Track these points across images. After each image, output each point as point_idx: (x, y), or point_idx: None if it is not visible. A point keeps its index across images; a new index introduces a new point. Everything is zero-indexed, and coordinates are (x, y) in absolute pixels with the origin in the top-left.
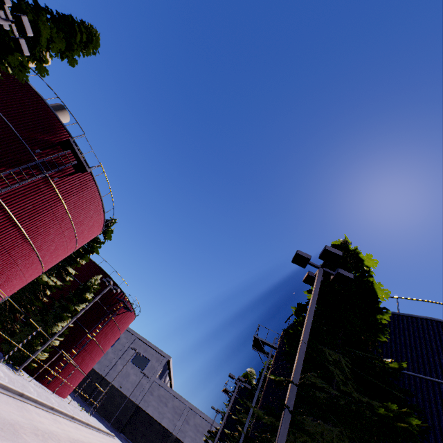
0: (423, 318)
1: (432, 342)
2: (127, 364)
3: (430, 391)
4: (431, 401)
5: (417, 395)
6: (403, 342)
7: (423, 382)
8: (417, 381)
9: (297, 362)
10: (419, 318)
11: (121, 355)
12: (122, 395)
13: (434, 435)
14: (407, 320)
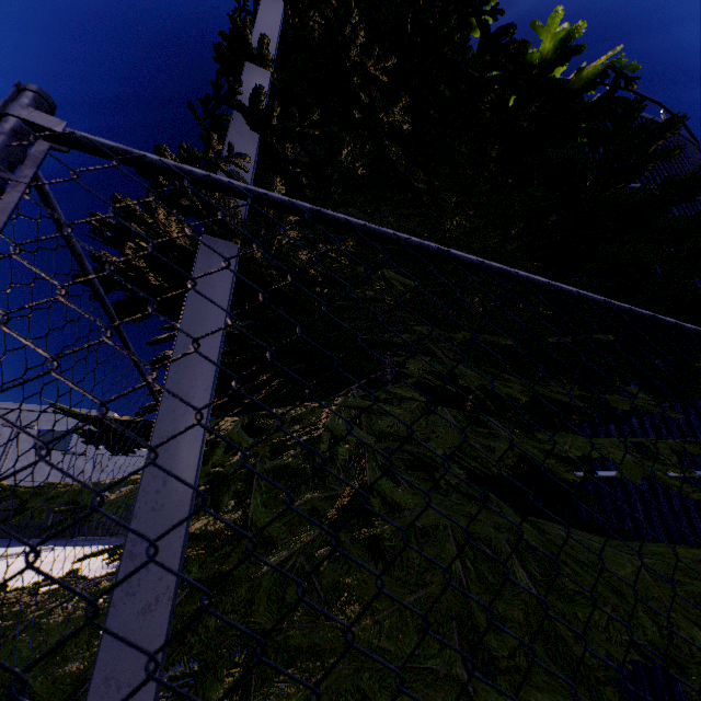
0: None
1: None
2: (26, 456)
3: None
4: None
5: None
6: None
7: None
8: None
9: (258, 18)
10: None
11: (3, 449)
12: (45, 498)
13: None
14: None
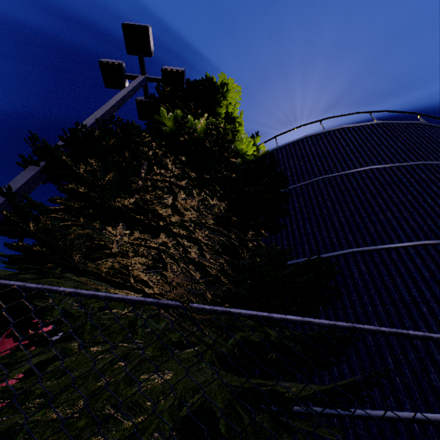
0: (299, 140)
1: (309, 153)
2: None
3: (311, 191)
4: (312, 198)
5: (299, 201)
6: (283, 167)
7: (304, 187)
8: (298, 190)
9: None
10: (296, 141)
11: None
12: None
13: (317, 224)
14: (285, 149)
